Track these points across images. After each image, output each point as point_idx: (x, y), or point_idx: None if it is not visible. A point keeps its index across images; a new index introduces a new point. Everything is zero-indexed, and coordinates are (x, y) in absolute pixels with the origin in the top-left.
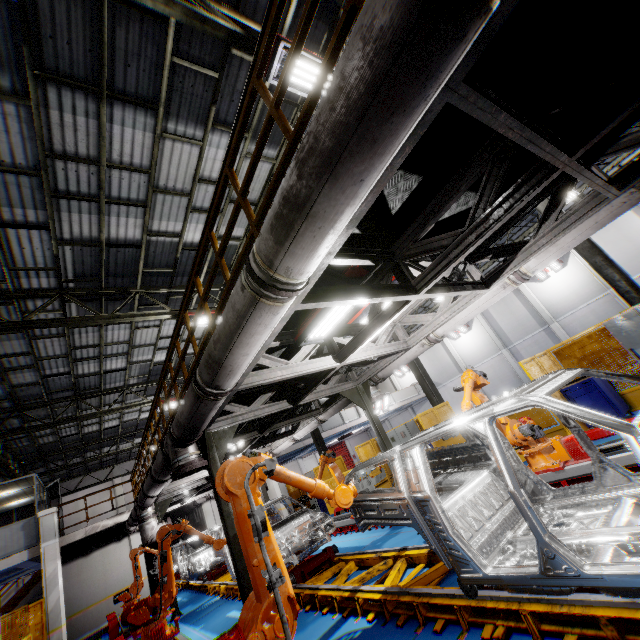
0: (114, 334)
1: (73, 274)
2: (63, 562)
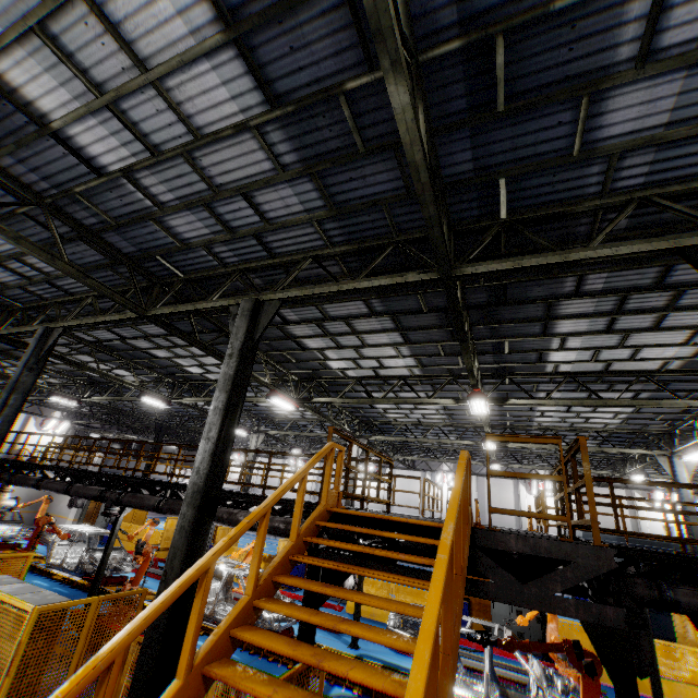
0: (83, 357)
1: (108, 344)
2: None
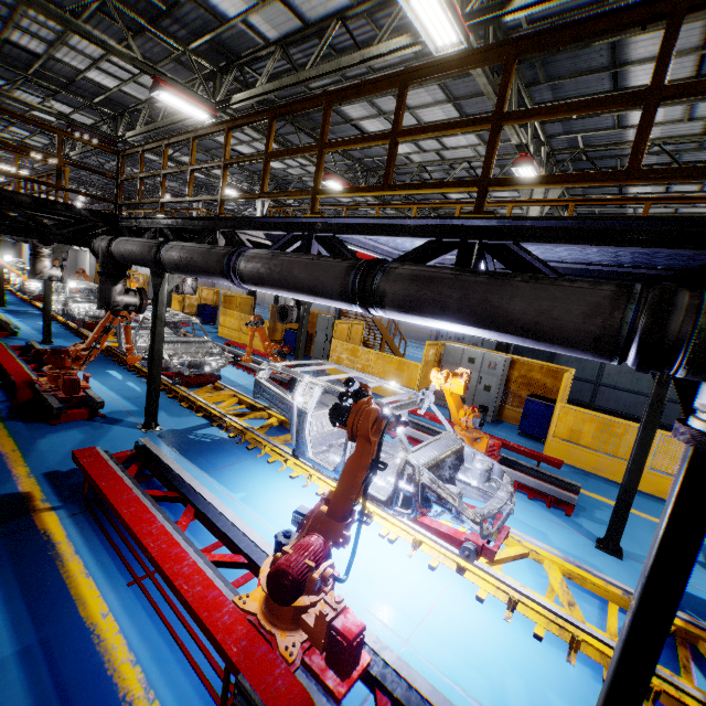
0: None
1: None
2: None
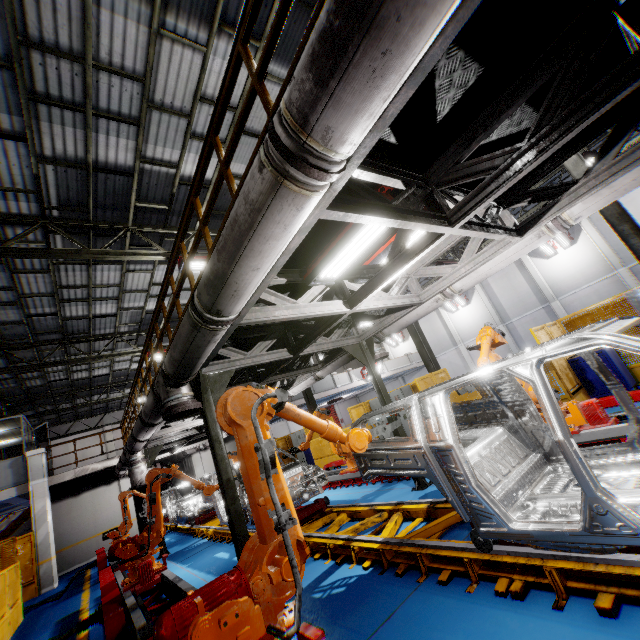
0: (103, 275)
1: (57, 201)
2: (53, 501)
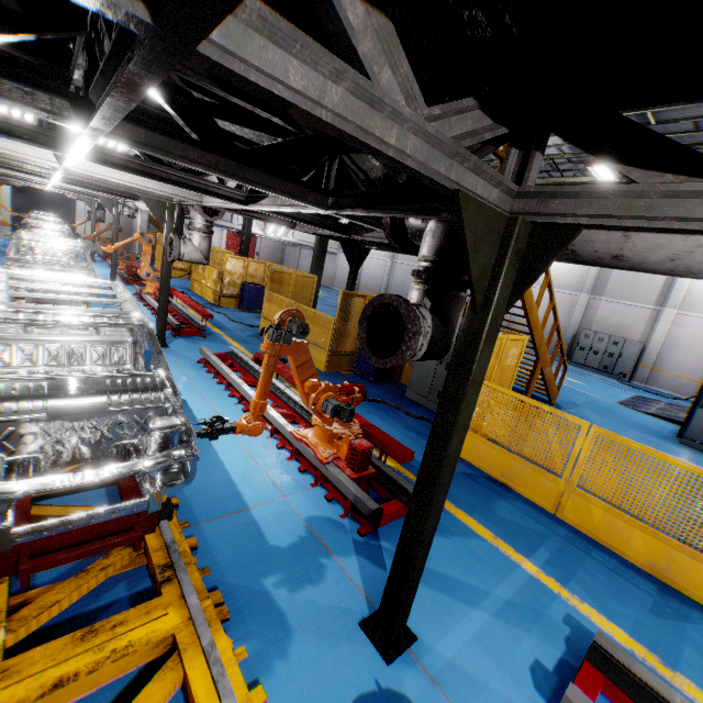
0: None
1: None
2: None
